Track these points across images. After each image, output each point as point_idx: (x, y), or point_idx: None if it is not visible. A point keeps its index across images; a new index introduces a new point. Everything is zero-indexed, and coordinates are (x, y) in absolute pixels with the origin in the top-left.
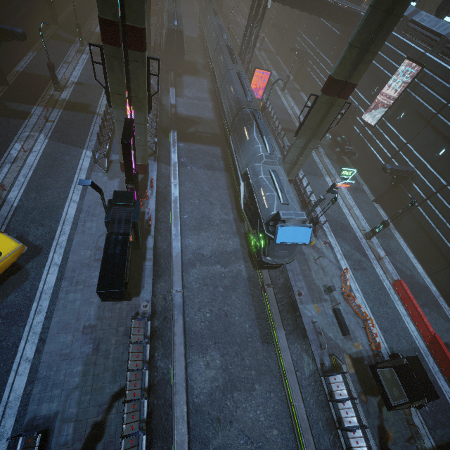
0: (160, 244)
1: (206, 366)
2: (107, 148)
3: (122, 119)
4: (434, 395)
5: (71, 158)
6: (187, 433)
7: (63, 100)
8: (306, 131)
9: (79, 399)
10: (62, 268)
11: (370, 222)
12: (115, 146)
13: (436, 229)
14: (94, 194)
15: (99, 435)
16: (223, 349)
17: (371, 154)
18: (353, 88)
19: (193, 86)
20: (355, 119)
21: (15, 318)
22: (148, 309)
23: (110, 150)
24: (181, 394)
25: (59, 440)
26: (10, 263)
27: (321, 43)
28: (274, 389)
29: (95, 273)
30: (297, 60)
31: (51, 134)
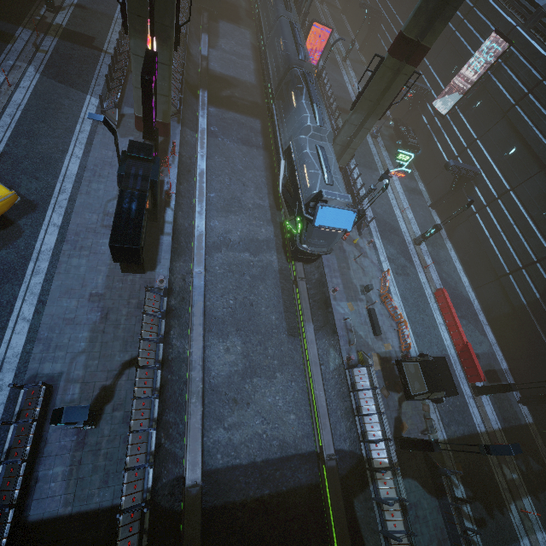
0: (181, 221)
1: (226, 351)
2: (119, 96)
3: (141, 54)
4: (454, 391)
5: (71, 103)
6: (202, 406)
7: (59, 25)
8: (365, 104)
9: (86, 363)
10: (64, 230)
11: (422, 228)
12: (128, 97)
13: (490, 239)
14: (101, 151)
15: (108, 398)
16: (245, 337)
17: (436, 150)
18: (425, 52)
19: (231, 37)
20: (425, 107)
21: (9, 276)
22: (164, 285)
23: (122, 101)
24: (198, 371)
25: (64, 398)
26: (0, 212)
27: (399, 2)
28: (296, 380)
29: (103, 241)
30: (366, 22)
31: (44, 68)
